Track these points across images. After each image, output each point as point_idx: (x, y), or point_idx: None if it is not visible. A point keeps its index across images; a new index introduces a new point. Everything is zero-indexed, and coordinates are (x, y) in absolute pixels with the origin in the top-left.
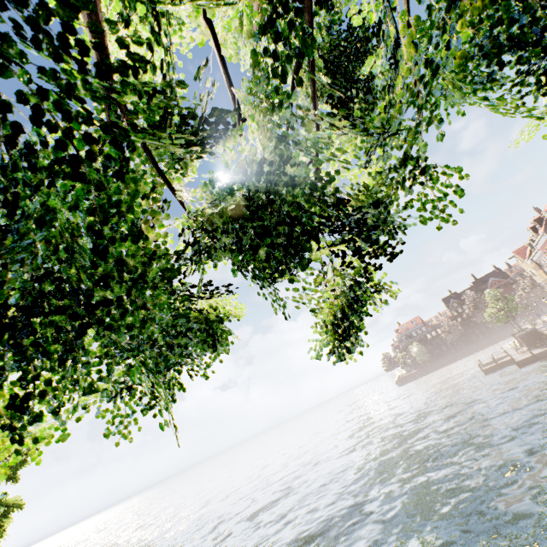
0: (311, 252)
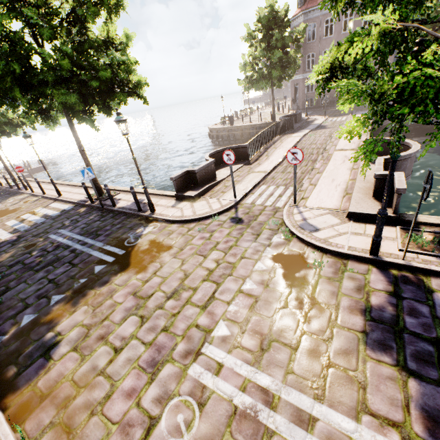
0: None
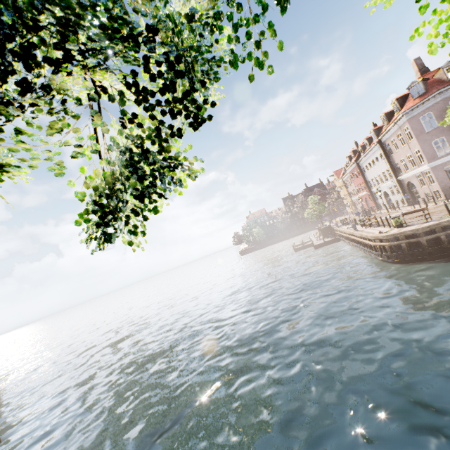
0: (38, 67)
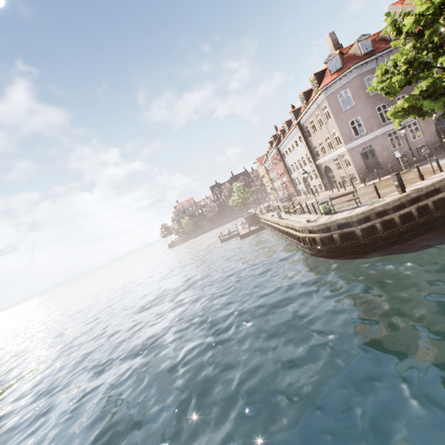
0: None
